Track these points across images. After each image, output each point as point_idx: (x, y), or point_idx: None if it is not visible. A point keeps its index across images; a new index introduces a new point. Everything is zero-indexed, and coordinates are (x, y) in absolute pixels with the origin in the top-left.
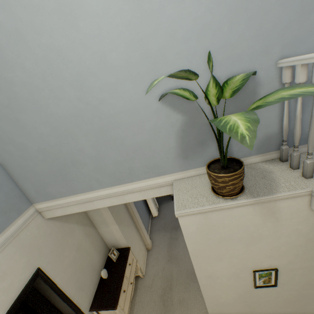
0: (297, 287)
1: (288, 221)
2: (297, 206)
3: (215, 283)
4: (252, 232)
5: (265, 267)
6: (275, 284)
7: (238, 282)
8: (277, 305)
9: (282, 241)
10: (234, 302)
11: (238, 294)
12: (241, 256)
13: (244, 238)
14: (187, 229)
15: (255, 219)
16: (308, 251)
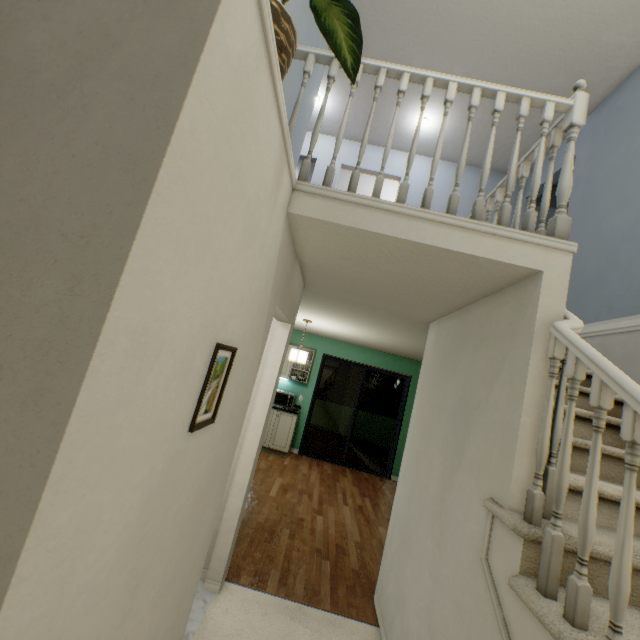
0: (221, 433)
1: (275, 222)
2: (285, 199)
3: (132, 404)
4: (259, 207)
5: (227, 341)
6: (217, 412)
7: (177, 406)
8: (180, 532)
9: (260, 265)
10: (112, 573)
11: (147, 492)
12: (227, 271)
13: (250, 211)
14: (229, 24)
15: (271, 174)
16: (258, 315)
